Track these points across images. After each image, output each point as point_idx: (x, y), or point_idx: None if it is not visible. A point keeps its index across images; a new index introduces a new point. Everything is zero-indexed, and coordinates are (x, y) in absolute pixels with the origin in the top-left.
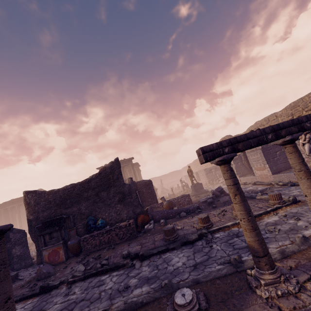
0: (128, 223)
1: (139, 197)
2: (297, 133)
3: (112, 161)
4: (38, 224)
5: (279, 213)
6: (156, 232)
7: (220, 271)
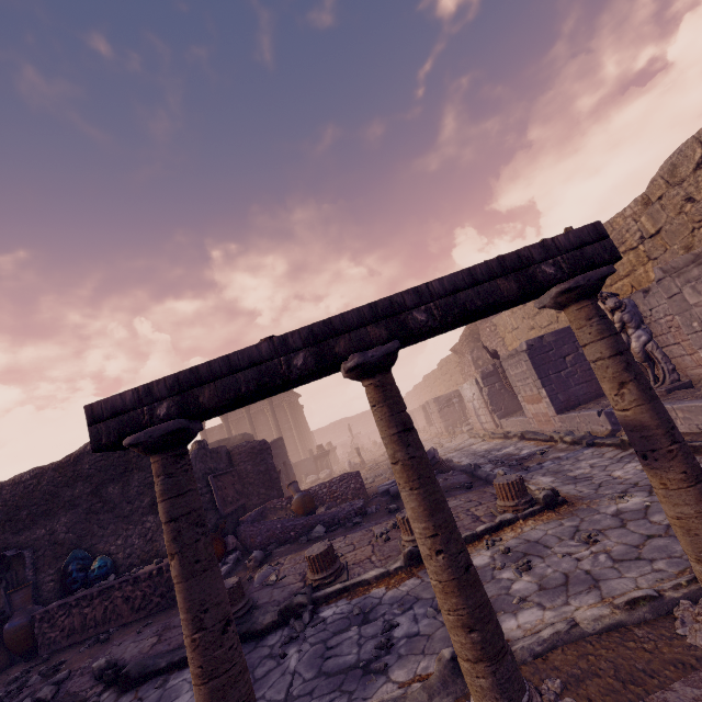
0: (155, 567)
1: (213, 491)
2: (384, 344)
3: None
4: None
5: (500, 541)
6: None
7: None
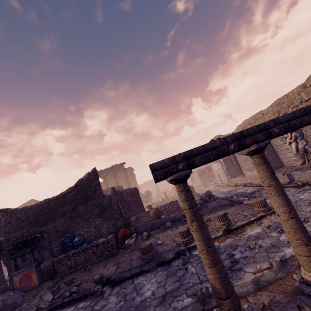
0: (105, 239)
1: (121, 208)
2: (264, 141)
3: (89, 172)
4: (10, 245)
5: (263, 223)
6: (136, 248)
7: (184, 310)
